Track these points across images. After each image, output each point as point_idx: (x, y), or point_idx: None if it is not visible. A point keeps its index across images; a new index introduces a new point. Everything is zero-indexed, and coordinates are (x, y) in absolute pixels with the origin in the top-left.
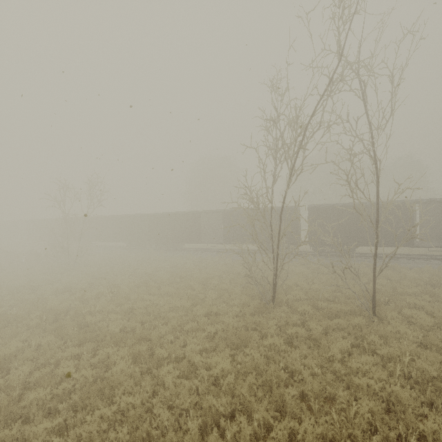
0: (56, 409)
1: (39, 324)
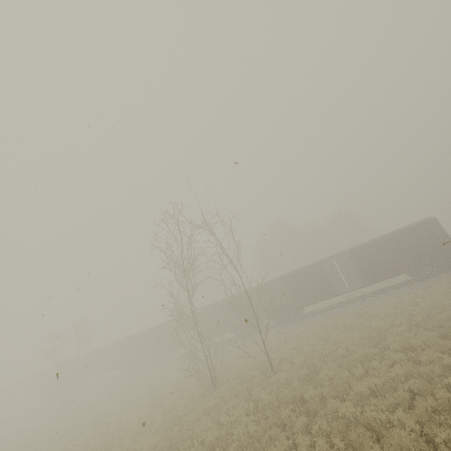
0: None
1: None
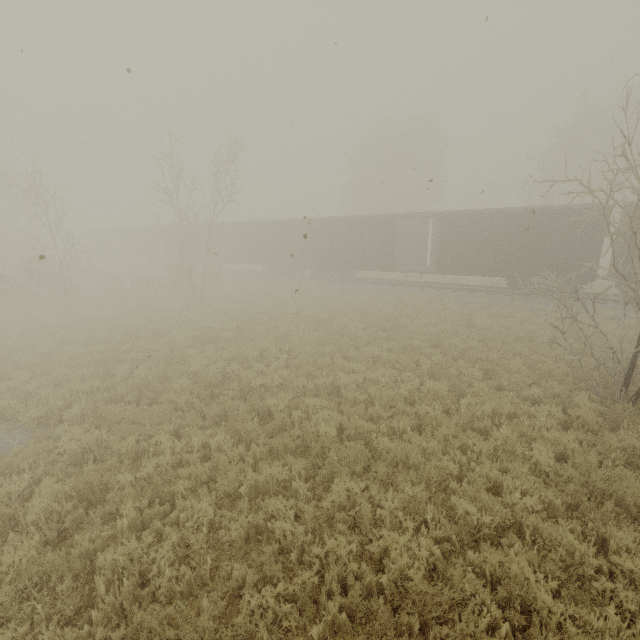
0: (298, 624)
1: (189, 403)
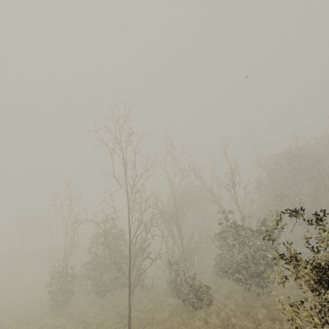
0: None
1: None
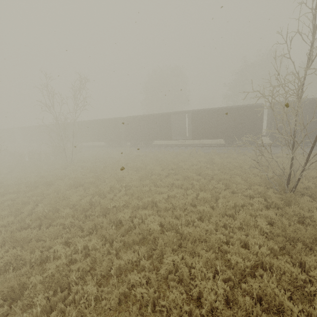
0: None
1: (72, 223)
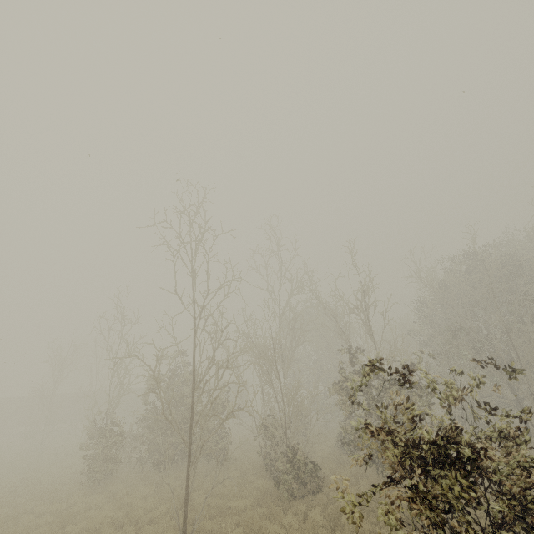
0: None
1: None
